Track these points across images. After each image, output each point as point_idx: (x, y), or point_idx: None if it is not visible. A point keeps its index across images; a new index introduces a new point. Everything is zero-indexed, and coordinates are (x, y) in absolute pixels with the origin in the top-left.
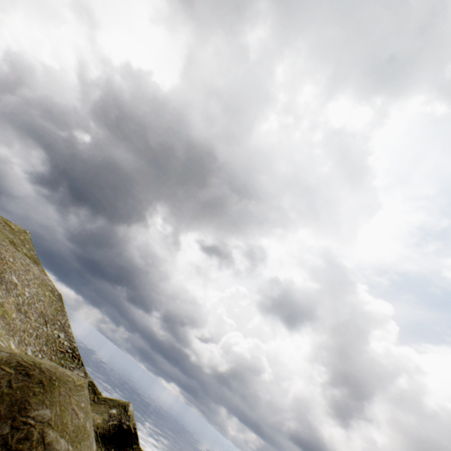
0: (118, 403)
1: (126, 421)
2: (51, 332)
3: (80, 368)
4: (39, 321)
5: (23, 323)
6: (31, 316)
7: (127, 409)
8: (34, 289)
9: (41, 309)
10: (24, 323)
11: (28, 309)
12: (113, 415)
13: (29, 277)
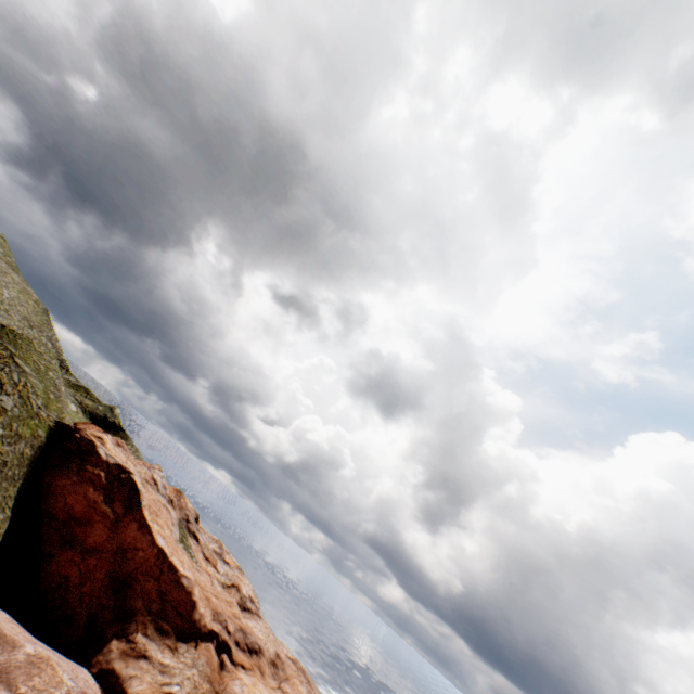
0: (106, 405)
1: (112, 418)
2: (35, 339)
3: (69, 377)
4: (21, 325)
5: (3, 321)
6: (11, 317)
7: (115, 410)
8: (14, 294)
9: (23, 315)
10: (4, 321)
11: (8, 311)
12: (98, 410)
13: (6, 280)
